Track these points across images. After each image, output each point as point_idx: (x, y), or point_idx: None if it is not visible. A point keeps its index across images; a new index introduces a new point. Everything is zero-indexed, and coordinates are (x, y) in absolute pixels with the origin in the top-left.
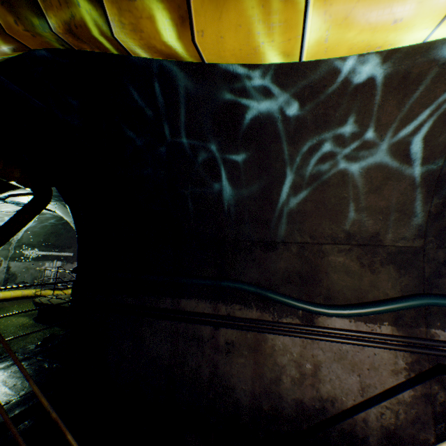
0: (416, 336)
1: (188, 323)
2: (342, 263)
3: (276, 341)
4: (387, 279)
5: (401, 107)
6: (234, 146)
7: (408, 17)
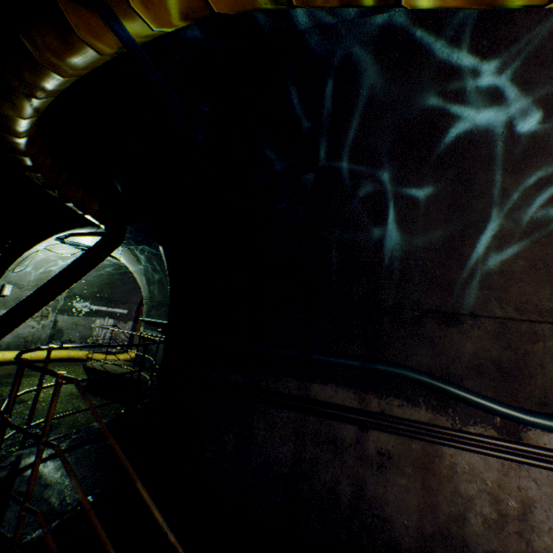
0: None
1: (320, 418)
2: None
3: (457, 458)
4: None
5: None
6: (418, 174)
7: None
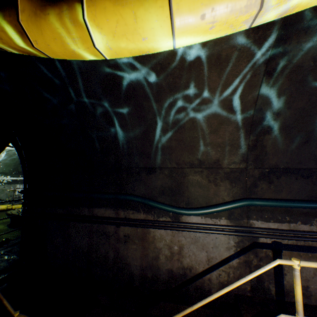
0: (241, 225)
1: (99, 224)
2: (197, 180)
3: (156, 233)
4: (224, 190)
5: (221, 77)
6: (119, 104)
7: (150, 37)
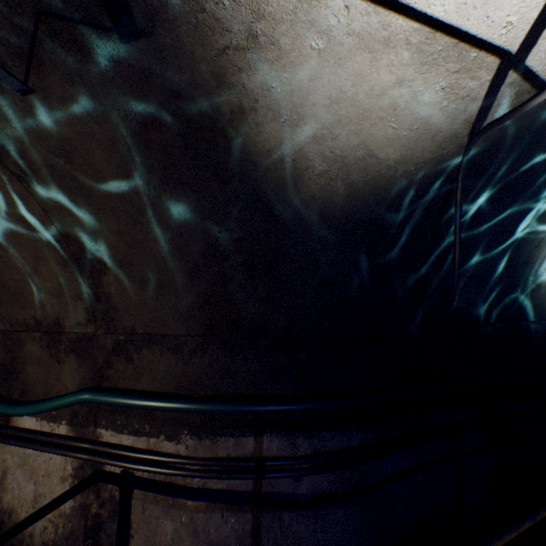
0: (86, 437)
1: None
2: (37, 352)
3: None
4: (70, 371)
5: None
6: None
7: None
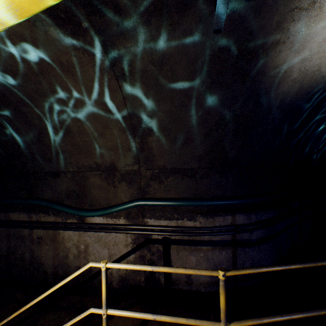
0: (137, 224)
1: (15, 228)
2: (97, 182)
3: (65, 234)
4: (122, 191)
5: (79, 82)
6: (0, 110)
7: None
